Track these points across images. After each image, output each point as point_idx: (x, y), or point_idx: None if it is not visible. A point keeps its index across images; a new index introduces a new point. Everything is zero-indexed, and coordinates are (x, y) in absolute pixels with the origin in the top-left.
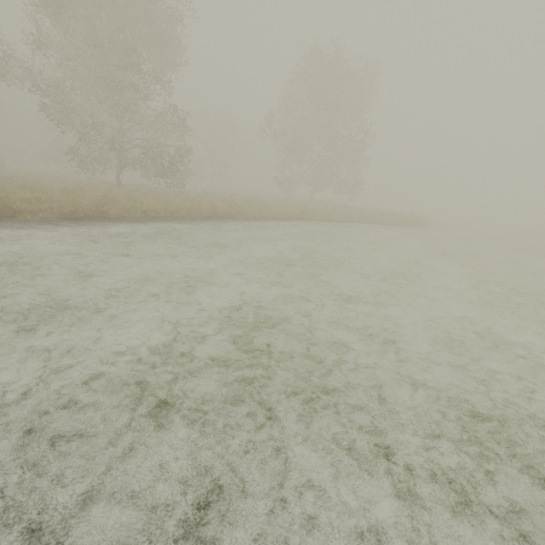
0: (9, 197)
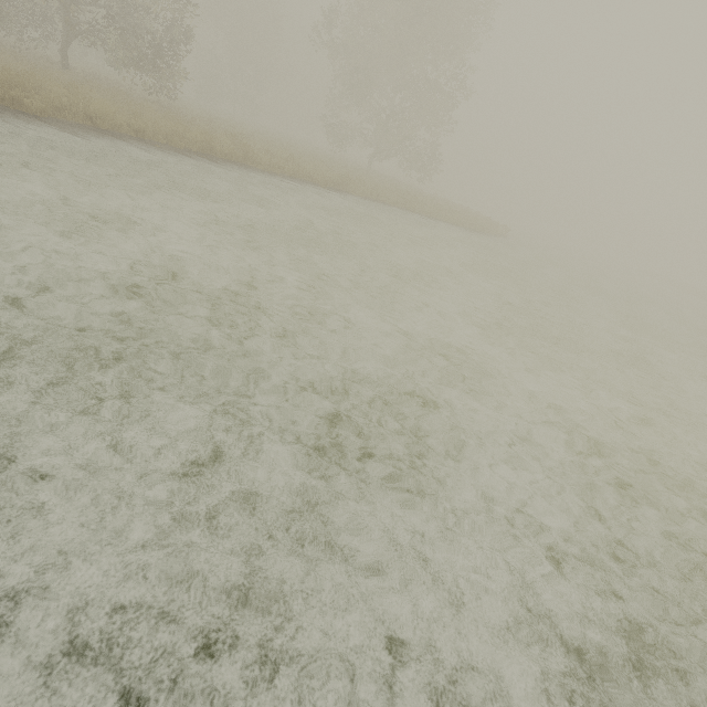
0: None
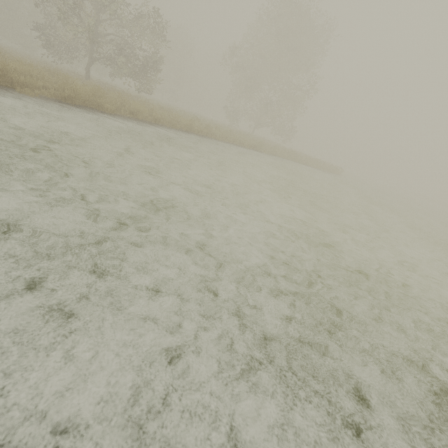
0: (8, 65)
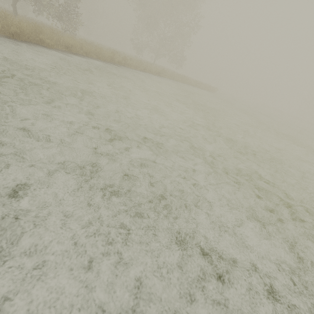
0: None
